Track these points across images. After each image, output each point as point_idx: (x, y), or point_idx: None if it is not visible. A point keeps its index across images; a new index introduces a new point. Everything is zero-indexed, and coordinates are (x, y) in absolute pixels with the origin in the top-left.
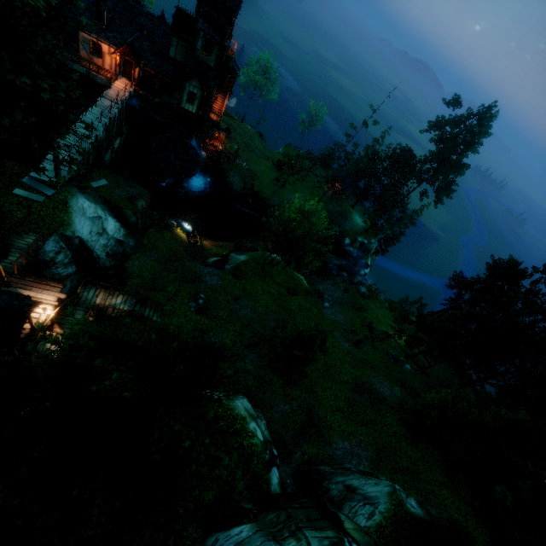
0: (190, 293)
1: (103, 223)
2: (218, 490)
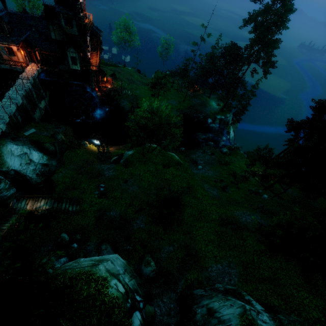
0: (96, 185)
1: (29, 156)
2: None
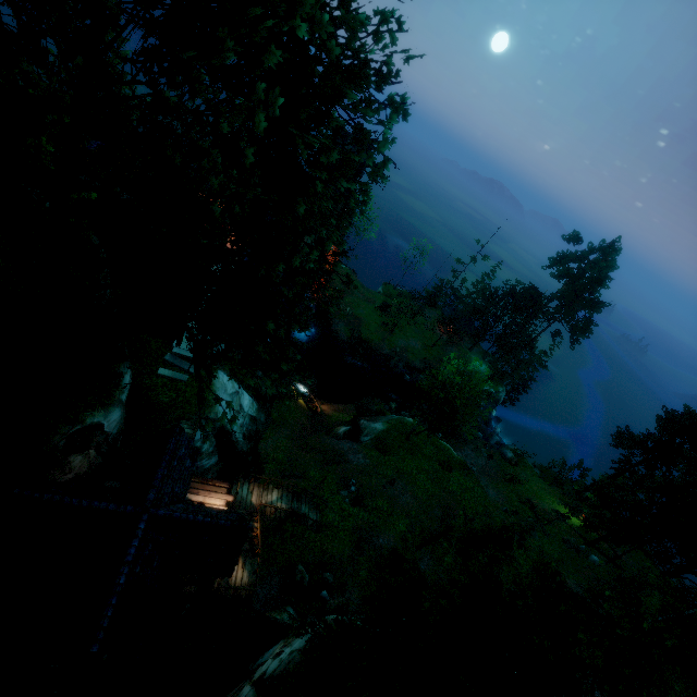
0: (337, 478)
1: (240, 398)
2: None
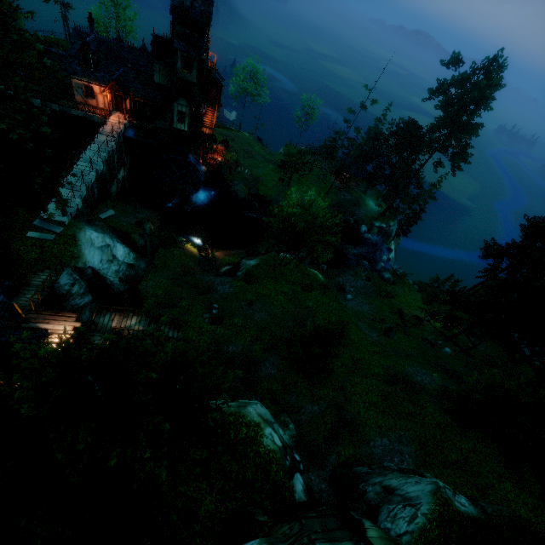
0: (204, 305)
1: (112, 250)
2: (236, 502)
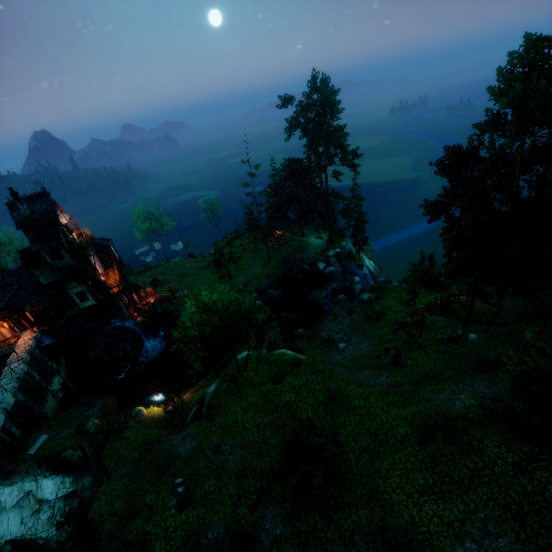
0: (169, 487)
1: (36, 495)
2: None
